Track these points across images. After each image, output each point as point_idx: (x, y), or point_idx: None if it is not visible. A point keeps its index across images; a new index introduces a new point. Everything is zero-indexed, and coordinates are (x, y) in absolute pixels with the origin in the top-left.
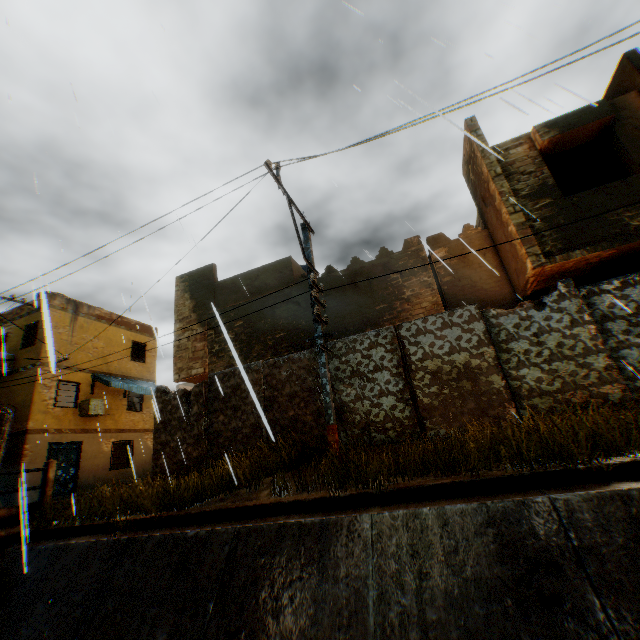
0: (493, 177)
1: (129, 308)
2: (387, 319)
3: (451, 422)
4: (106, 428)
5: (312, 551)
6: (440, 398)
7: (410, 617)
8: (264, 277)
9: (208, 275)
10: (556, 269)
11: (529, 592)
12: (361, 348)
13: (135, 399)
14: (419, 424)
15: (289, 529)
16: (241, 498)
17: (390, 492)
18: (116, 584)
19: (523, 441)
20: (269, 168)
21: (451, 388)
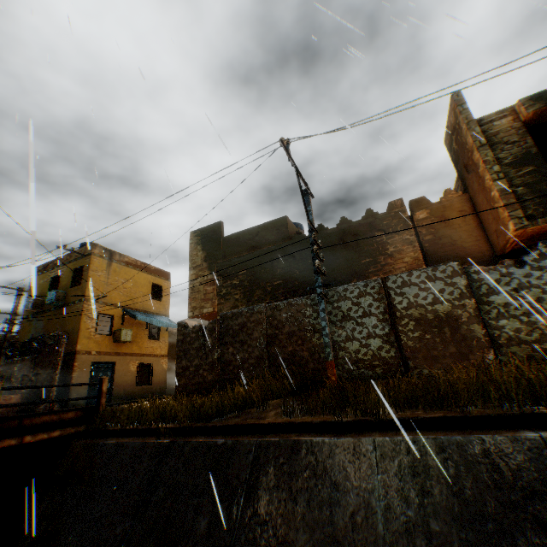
0: (477, 147)
1: (156, 257)
2: (372, 271)
3: (433, 363)
4: (132, 352)
5: (324, 464)
6: (423, 342)
7: (415, 526)
8: (264, 233)
9: (217, 231)
10: (536, 231)
11: (525, 516)
12: (351, 296)
13: (152, 330)
14: (403, 364)
15: (302, 445)
16: (252, 416)
17: (387, 421)
18: (163, 477)
19: (511, 385)
20: (283, 144)
21: (433, 334)
